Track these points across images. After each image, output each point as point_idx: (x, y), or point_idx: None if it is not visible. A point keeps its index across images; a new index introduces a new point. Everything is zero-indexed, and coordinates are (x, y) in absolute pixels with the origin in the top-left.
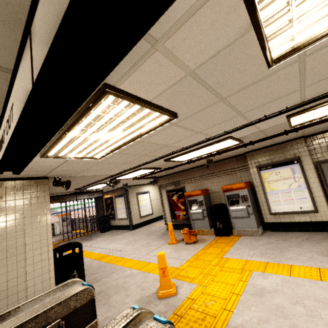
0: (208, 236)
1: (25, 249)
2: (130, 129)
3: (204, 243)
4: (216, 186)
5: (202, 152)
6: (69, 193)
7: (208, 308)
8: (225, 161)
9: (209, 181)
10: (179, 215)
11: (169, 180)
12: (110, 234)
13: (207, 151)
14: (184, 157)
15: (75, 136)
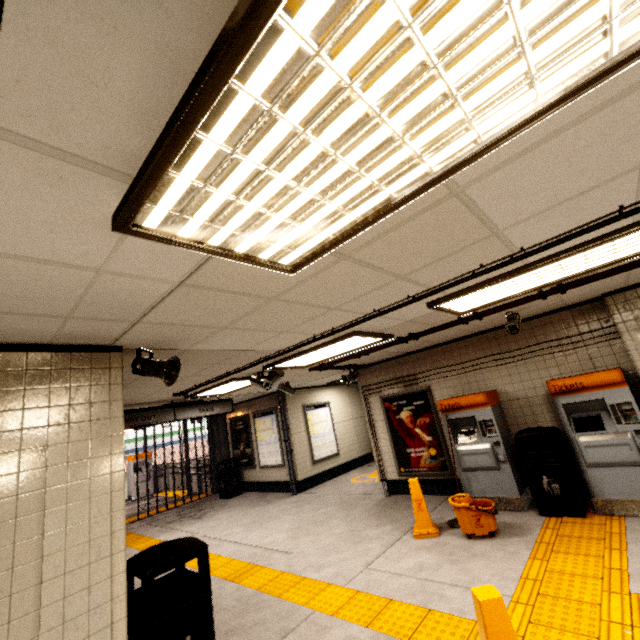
0: (519, 515)
1: (42, 572)
2: (527, 58)
3: (522, 536)
4: (520, 383)
5: (537, 278)
6: (159, 405)
7: None
8: (540, 320)
9: (498, 371)
10: (419, 458)
11: (388, 373)
12: (245, 503)
13: (550, 277)
14: (483, 294)
15: (297, 59)
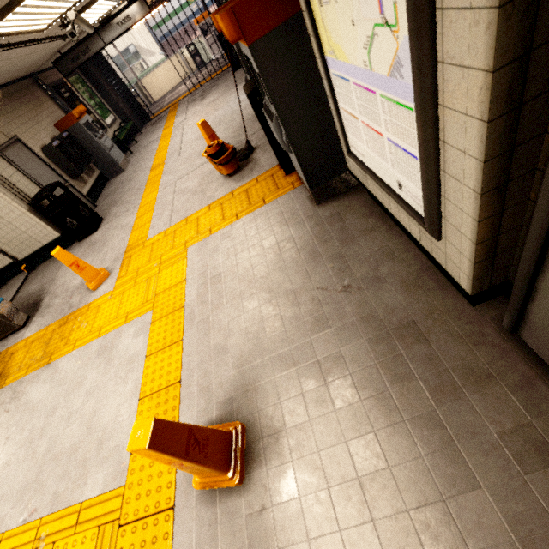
0: (274, 155)
1: None
2: None
3: (238, 182)
4: None
5: None
6: (98, 24)
7: (77, 330)
8: None
9: None
10: None
11: None
12: (231, 83)
13: None
14: None
15: None
